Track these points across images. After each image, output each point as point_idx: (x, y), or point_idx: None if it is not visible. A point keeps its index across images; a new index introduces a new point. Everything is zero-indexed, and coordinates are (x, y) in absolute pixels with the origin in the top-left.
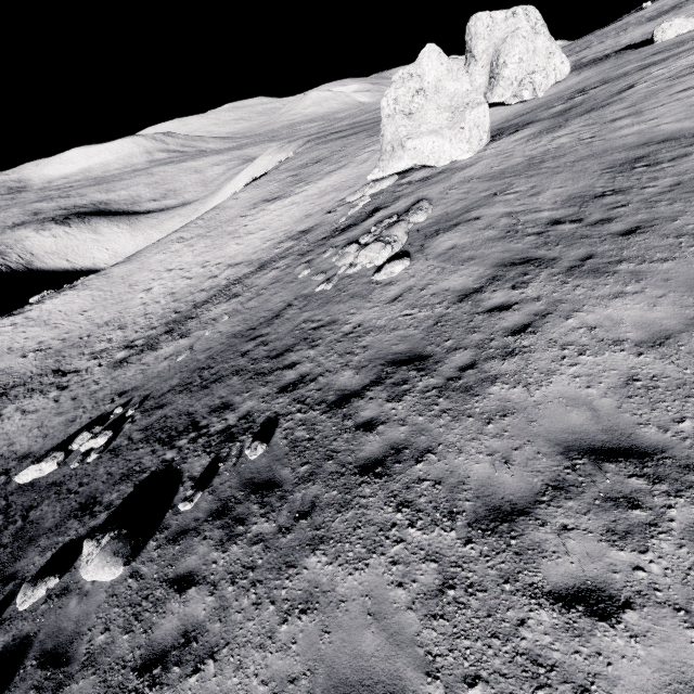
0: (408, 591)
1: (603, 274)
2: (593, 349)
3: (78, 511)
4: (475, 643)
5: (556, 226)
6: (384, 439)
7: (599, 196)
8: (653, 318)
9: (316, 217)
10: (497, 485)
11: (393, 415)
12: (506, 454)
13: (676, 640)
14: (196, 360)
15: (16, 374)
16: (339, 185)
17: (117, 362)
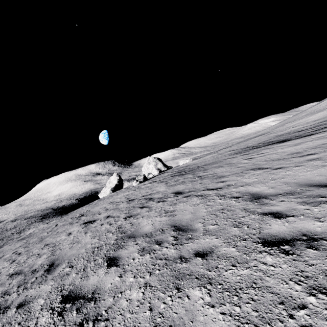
0: None
1: None
2: None
3: None
4: None
5: None
6: None
7: None
8: None
9: None
10: None
11: None
12: None
13: None
14: None
15: None
16: None
17: None
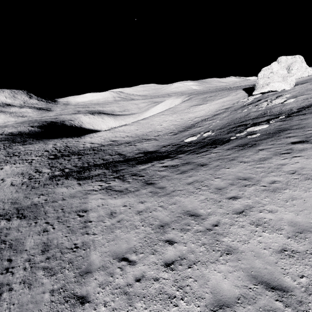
0: None
1: None
2: None
3: (228, 133)
4: None
5: None
6: None
7: None
8: None
9: (228, 105)
10: None
11: None
12: None
13: None
14: (221, 125)
15: (126, 140)
16: (230, 100)
17: (173, 134)
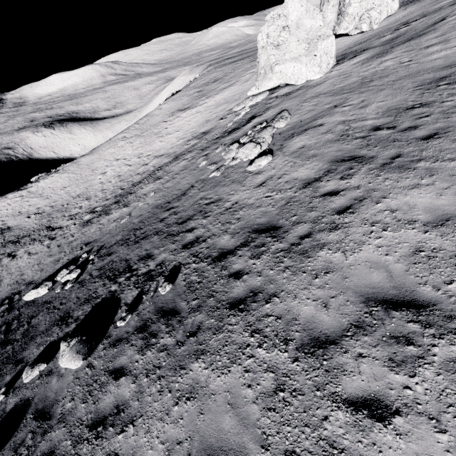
0: (254, 391)
1: (406, 170)
2: (393, 227)
3: (59, 321)
4: (294, 429)
5: (376, 131)
6: (246, 285)
7: (409, 108)
8: (438, 204)
9: (212, 122)
10: (317, 322)
11: (253, 269)
12: (326, 301)
13: (427, 439)
14: (132, 223)
15: (24, 229)
16: (229, 99)
17: (85, 222)
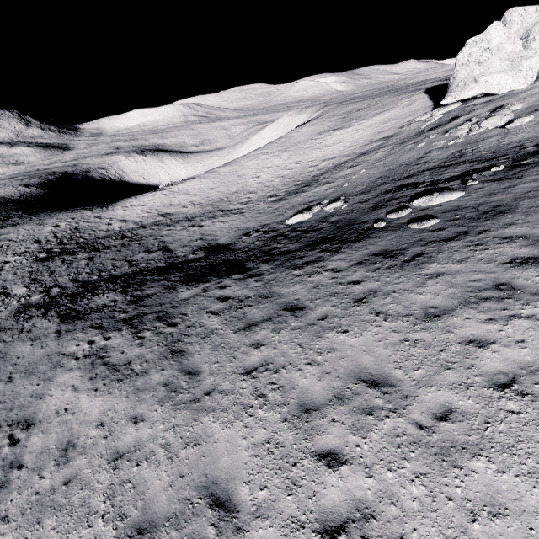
0: None
1: None
2: None
3: (374, 209)
4: None
5: None
6: None
7: None
8: None
9: (390, 131)
10: None
11: None
12: None
13: None
14: (367, 181)
15: (189, 213)
16: (397, 117)
17: (274, 201)
